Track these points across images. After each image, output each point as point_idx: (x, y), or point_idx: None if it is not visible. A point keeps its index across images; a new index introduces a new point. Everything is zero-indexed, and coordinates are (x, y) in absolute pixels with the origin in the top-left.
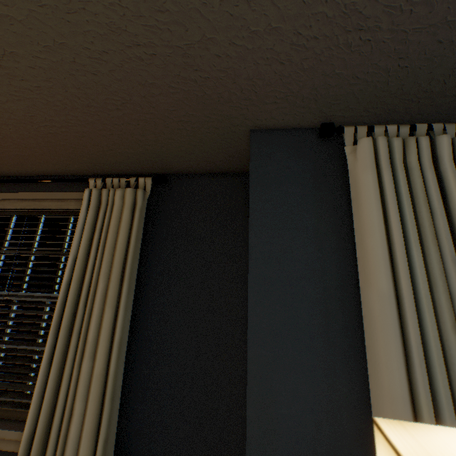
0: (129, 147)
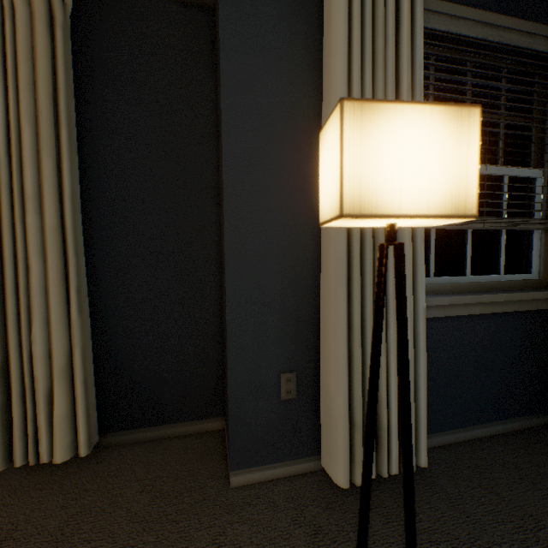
0: None
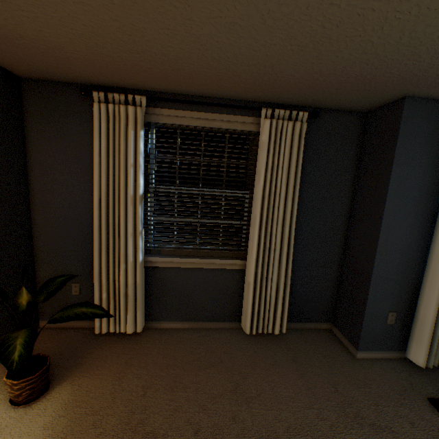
0: (313, 93)
